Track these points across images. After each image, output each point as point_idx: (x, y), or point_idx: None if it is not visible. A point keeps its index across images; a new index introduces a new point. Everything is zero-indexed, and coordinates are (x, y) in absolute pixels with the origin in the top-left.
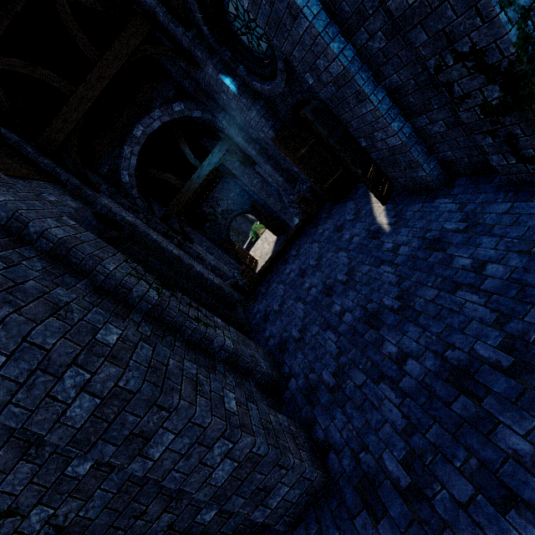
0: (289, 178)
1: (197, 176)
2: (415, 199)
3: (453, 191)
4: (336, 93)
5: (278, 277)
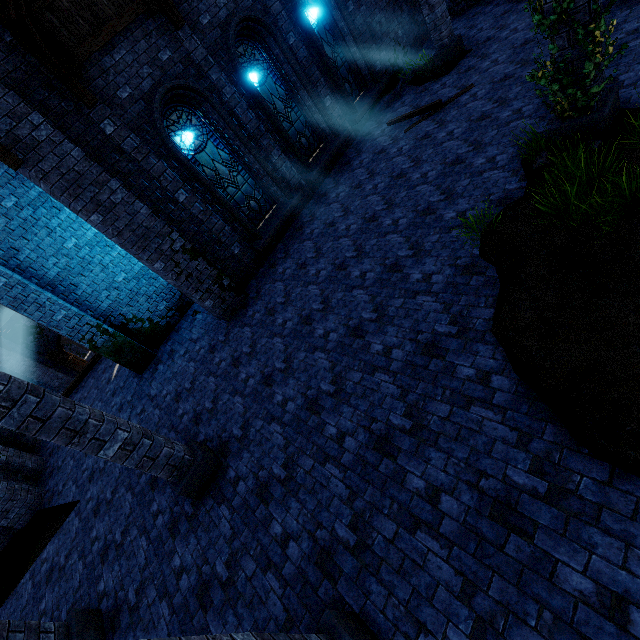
0: None
1: None
2: None
3: None
4: None
5: None
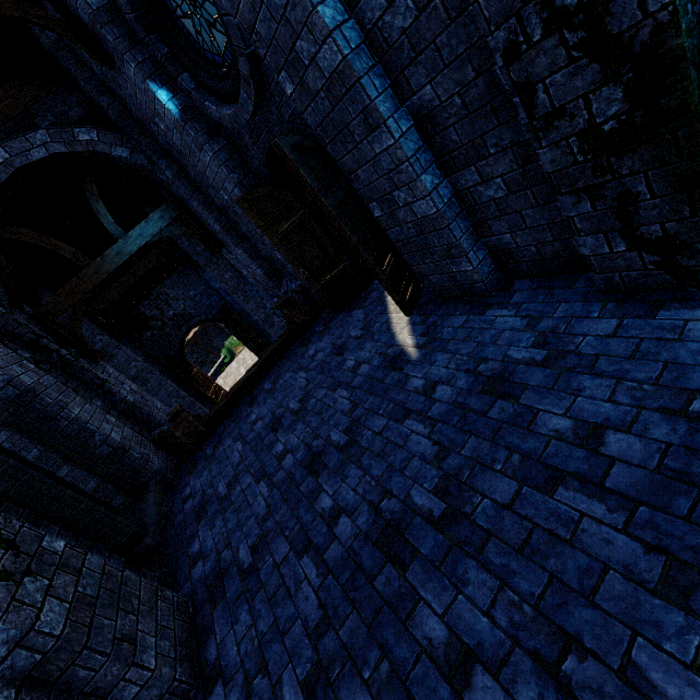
0: (272, 271)
1: (117, 252)
2: (454, 308)
3: (513, 297)
4: (331, 112)
5: (237, 427)
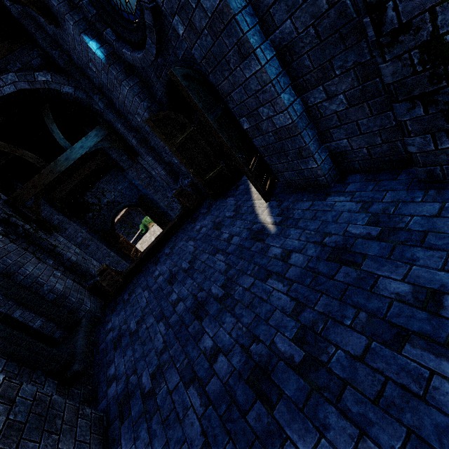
0: (172, 172)
1: (65, 158)
2: (301, 196)
3: (348, 187)
4: (213, 46)
5: (145, 280)
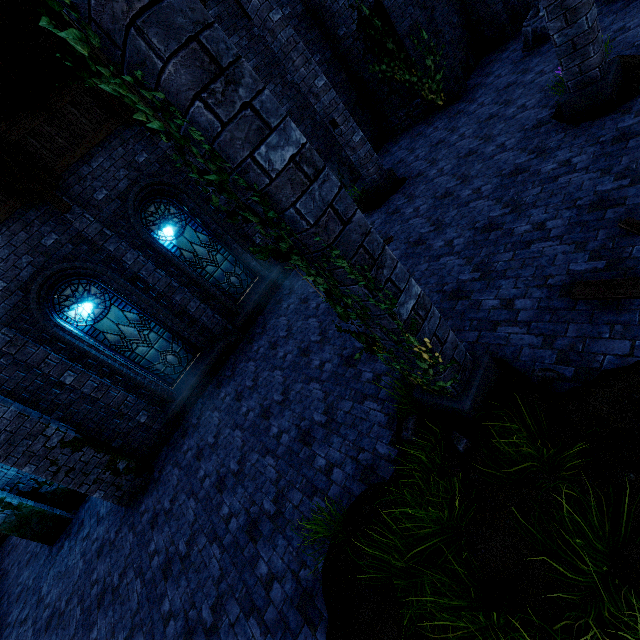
0: None
1: None
2: None
3: None
4: None
5: (6, 545)
